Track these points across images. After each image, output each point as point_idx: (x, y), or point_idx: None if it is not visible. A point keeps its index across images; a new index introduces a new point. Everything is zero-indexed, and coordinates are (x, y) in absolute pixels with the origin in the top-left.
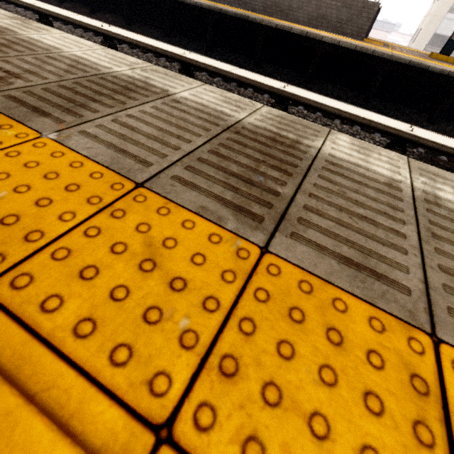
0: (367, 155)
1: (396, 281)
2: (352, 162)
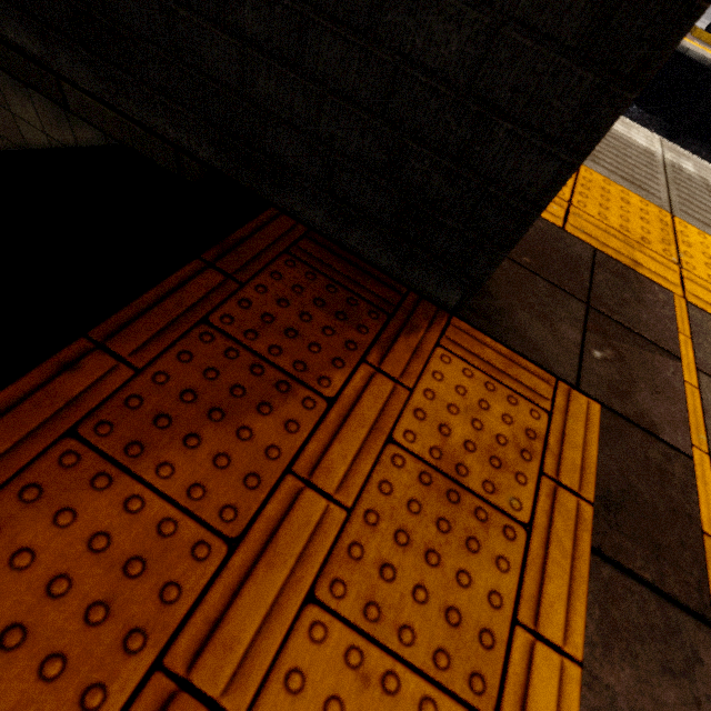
0: (628, 130)
1: (653, 194)
2: (618, 132)
